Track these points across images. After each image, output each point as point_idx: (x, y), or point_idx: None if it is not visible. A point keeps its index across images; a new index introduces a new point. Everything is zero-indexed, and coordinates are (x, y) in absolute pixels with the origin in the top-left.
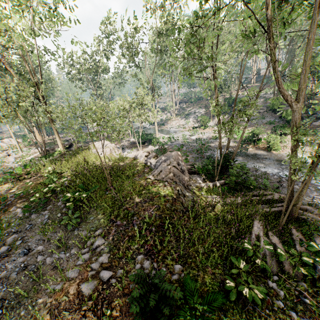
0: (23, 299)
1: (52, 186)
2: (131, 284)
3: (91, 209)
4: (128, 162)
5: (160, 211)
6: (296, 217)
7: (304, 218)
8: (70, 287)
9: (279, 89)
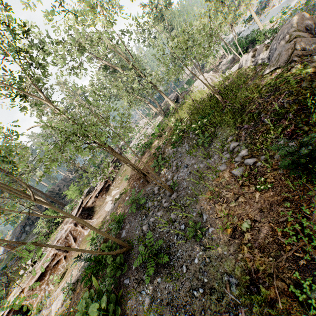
0: (197, 185)
1: (180, 127)
2: (278, 162)
3: (215, 128)
4: (233, 76)
5: (294, 95)
6: None
7: None
8: (224, 174)
9: None
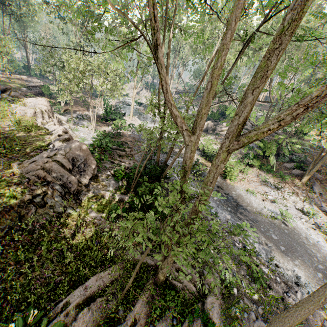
0: None
1: None
2: None
3: None
4: (32, 134)
5: None
6: (167, 280)
7: (175, 284)
8: None
9: (166, 100)
